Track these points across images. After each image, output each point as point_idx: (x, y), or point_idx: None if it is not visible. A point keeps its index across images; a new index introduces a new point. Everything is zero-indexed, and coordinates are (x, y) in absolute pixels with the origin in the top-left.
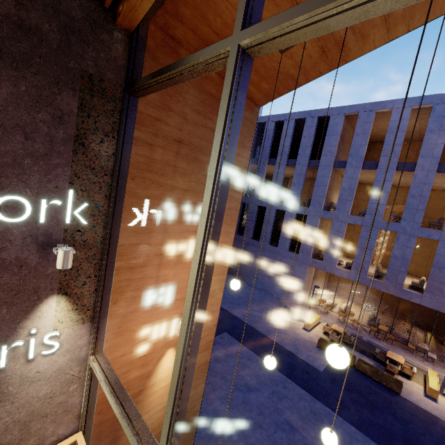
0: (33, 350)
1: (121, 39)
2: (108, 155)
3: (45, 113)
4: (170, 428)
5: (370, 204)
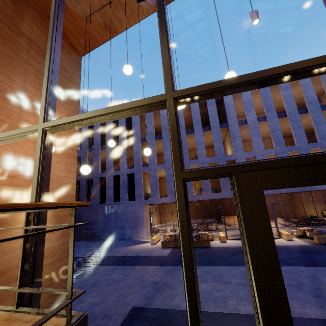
0: None
1: None
2: None
3: None
4: (48, 88)
5: (165, 156)
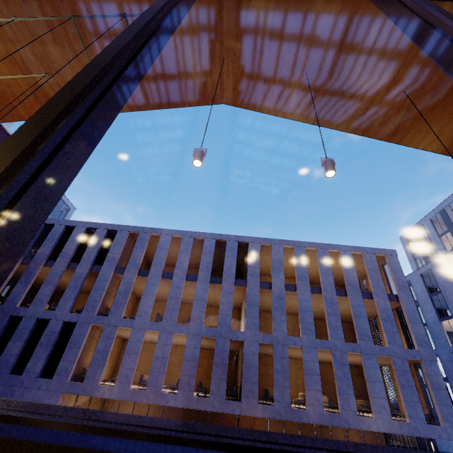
0: None
1: None
2: None
3: None
4: None
5: (141, 306)
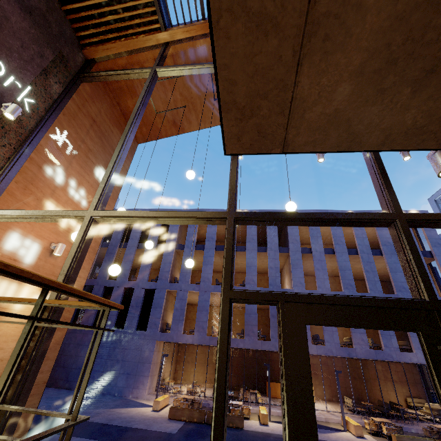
0: None
1: (82, 57)
2: (56, 91)
3: (36, 48)
4: (109, 178)
5: (203, 273)
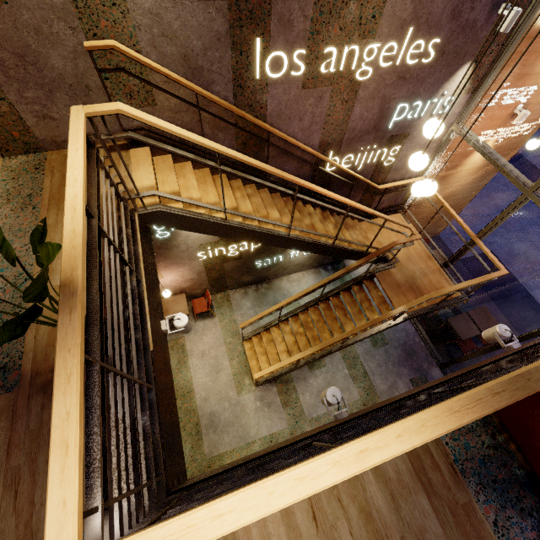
0: (436, 109)
1: None
2: None
3: None
4: None
5: None
